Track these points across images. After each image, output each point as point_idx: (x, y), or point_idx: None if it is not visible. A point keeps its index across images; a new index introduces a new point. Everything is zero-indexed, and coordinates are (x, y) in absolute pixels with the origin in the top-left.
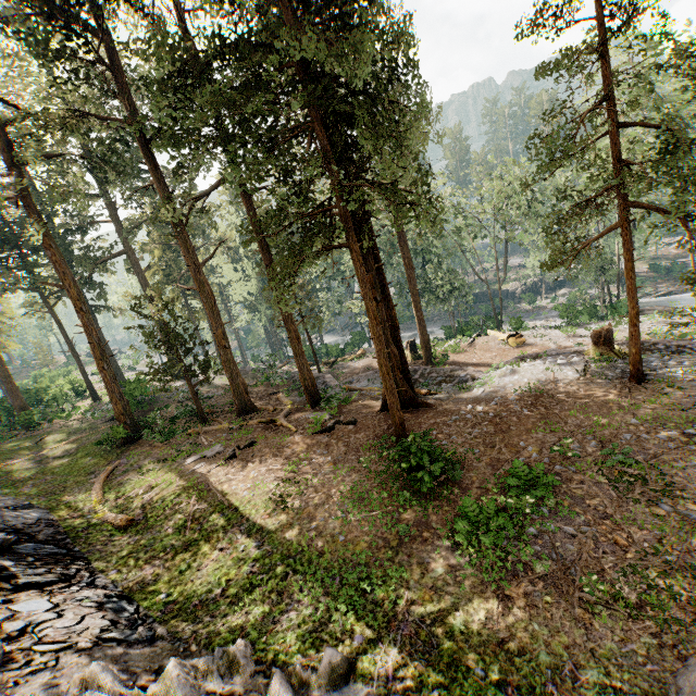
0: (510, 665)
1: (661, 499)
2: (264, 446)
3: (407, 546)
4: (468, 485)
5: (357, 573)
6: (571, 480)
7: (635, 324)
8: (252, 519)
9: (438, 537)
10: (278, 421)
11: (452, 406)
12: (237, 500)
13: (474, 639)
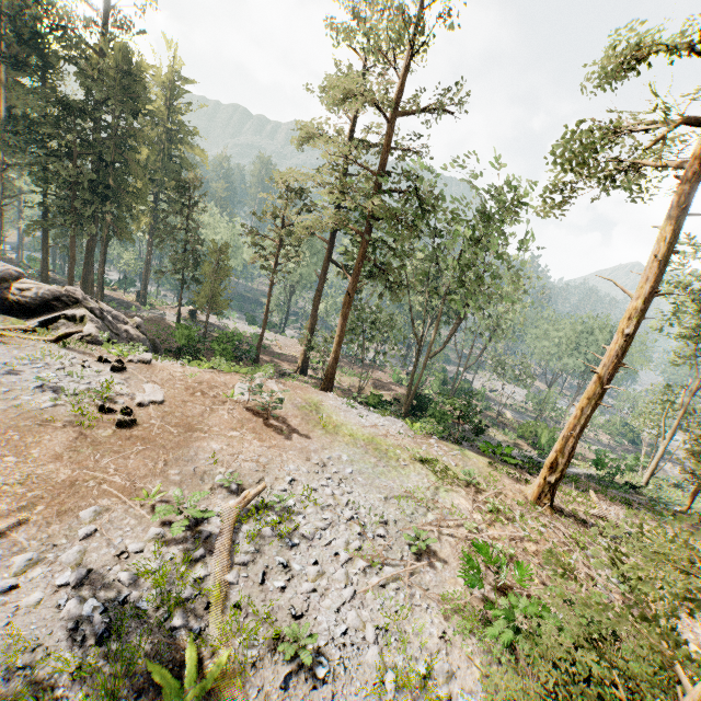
0: None
1: None
2: None
3: None
4: None
5: None
6: None
7: (180, 304)
8: None
9: None
10: None
11: None
12: None
13: None
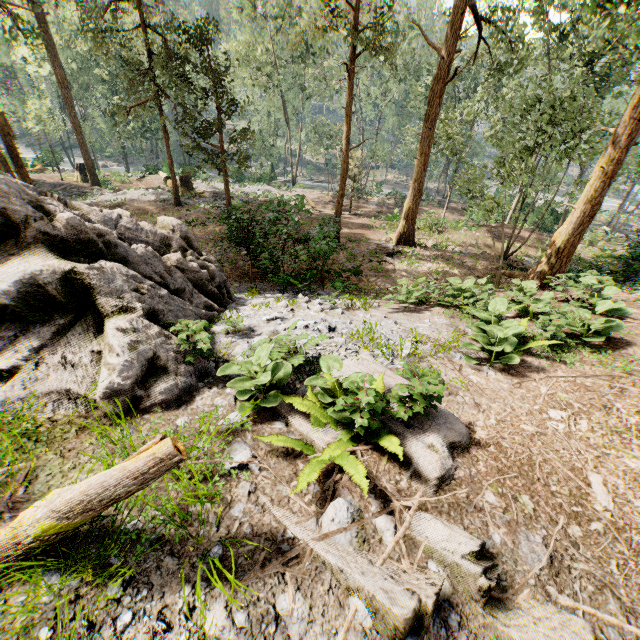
0: None
1: None
2: None
3: None
4: None
5: None
6: None
7: (171, 169)
8: None
9: None
10: None
11: None
12: None
13: None
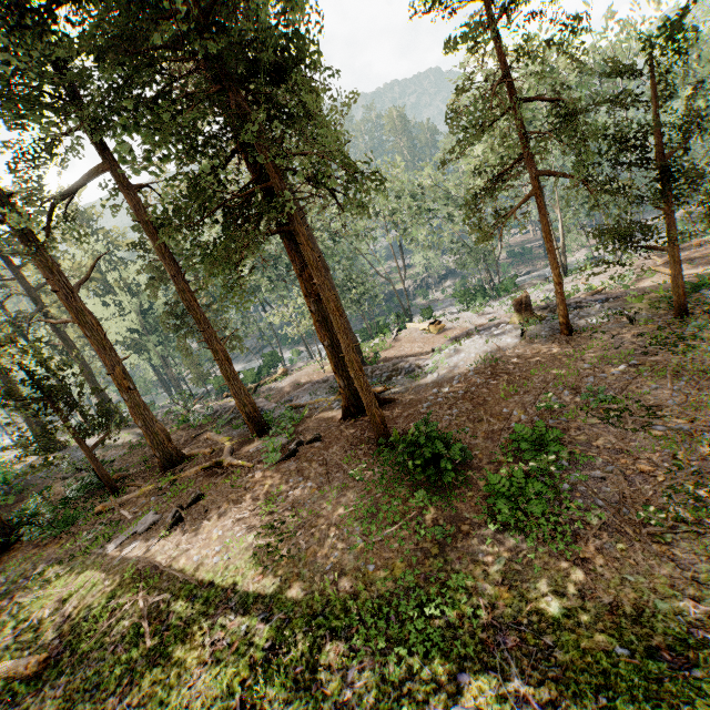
0: (641, 629)
1: (652, 422)
2: (217, 495)
3: (451, 548)
4: (478, 464)
5: (414, 600)
6: (569, 429)
7: (560, 282)
8: (241, 587)
9: (479, 526)
10: (225, 461)
11: (416, 395)
12: (208, 572)
13: (586, 619)
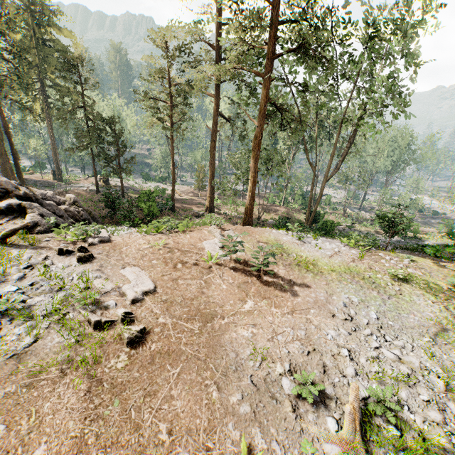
0: None
1: None
2: None
3: None
4: None
5: None
6: None
7: (95, 175)
8: None
9: None
10: None
11: None
12: None
13: None
